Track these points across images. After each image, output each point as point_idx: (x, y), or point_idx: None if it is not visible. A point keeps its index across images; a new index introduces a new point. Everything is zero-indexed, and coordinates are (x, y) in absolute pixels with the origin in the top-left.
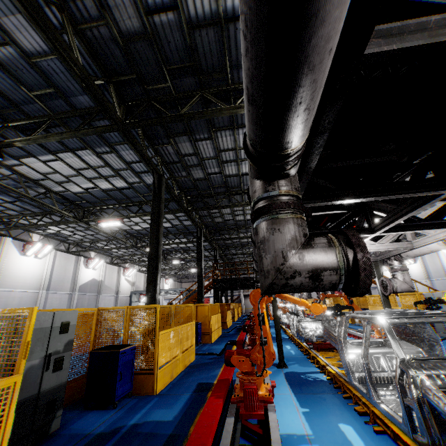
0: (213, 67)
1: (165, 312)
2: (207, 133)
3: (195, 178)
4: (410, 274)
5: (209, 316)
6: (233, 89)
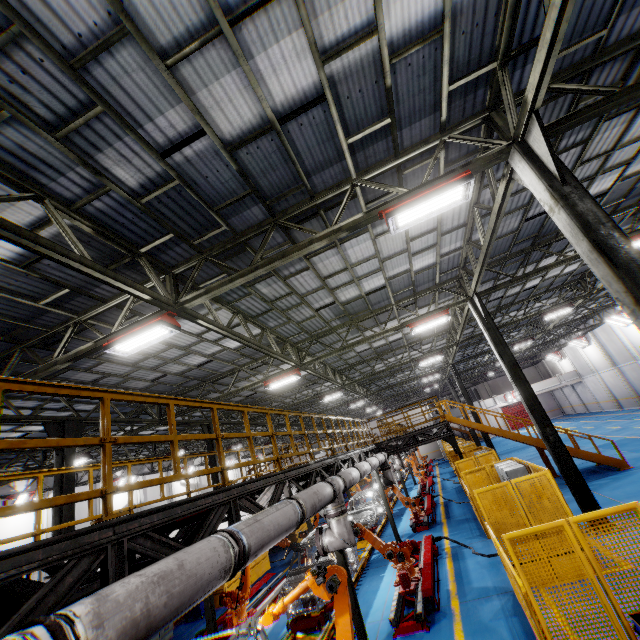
0: (6, 327)
1: None
2: (91, 360)
3: (142, 387)
4: (590, 361)
5: None
6: (55, 333)
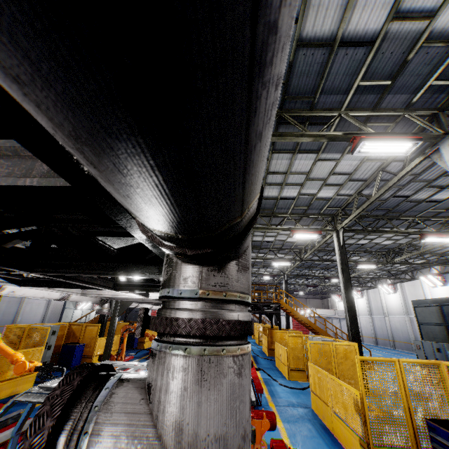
0: None
1: (18, 333)
2: None
3: None
4: (358, 308)
5: (96, 338)
6: None
